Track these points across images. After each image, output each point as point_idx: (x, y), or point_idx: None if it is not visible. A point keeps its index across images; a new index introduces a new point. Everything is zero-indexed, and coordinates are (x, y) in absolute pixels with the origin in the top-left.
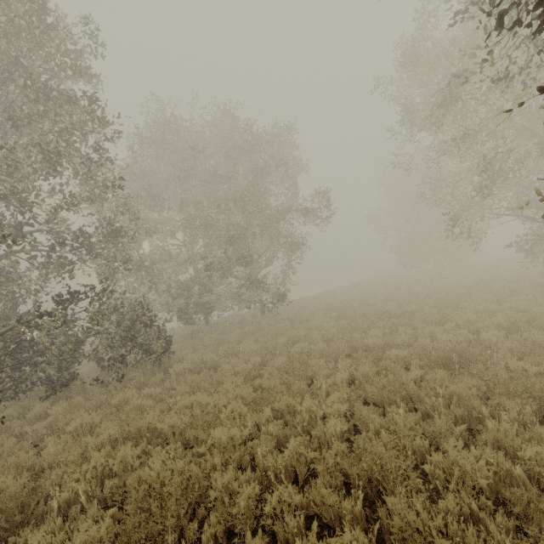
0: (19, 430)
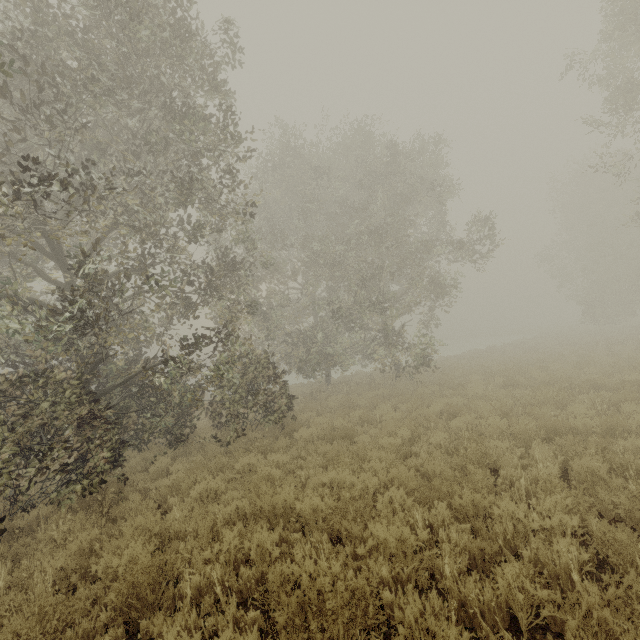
0: (143, 485)
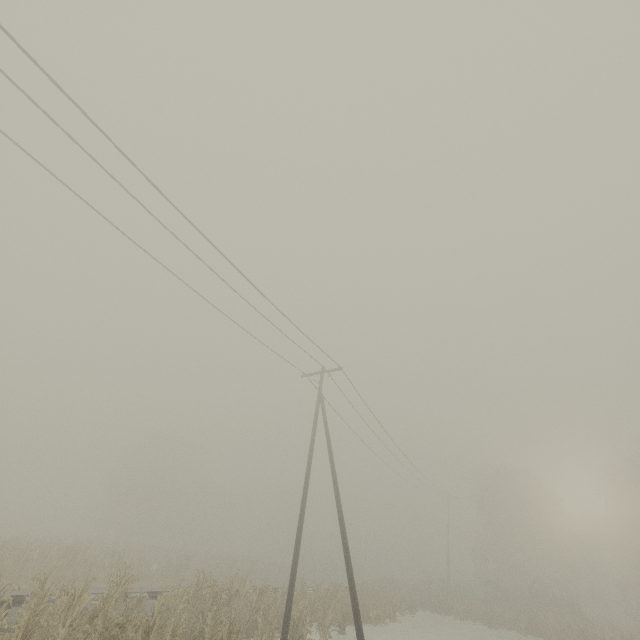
0: None
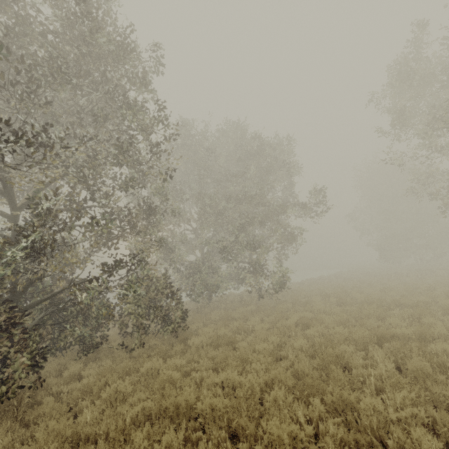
0: (56, 389)
